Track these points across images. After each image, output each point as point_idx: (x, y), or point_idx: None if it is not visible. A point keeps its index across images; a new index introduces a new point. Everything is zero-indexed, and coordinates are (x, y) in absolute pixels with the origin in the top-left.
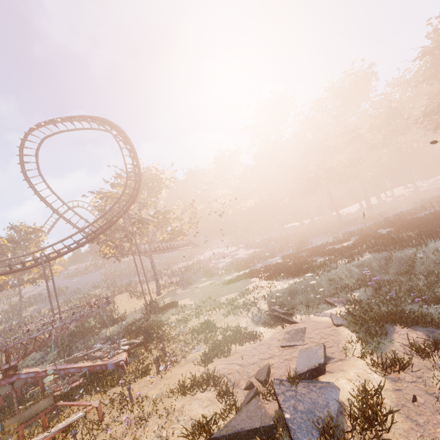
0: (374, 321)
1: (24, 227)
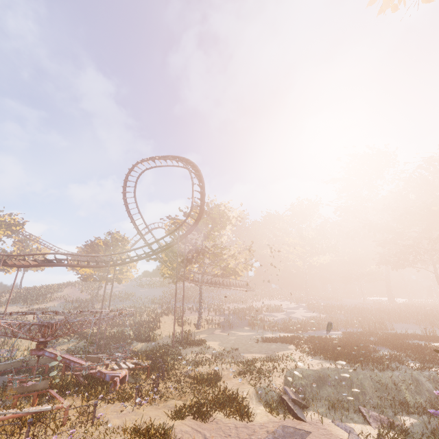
0: None
1: (117, 235)
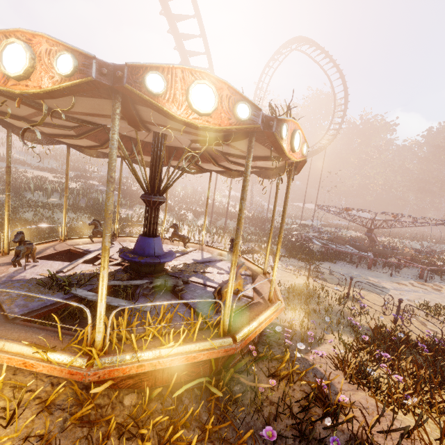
0: None
1: None
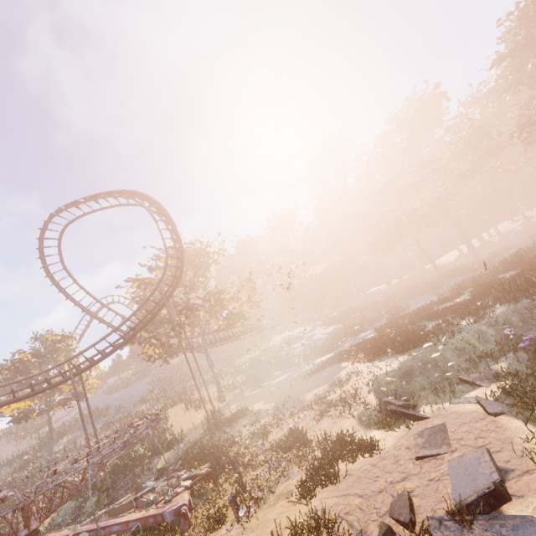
0: None
1: (51, 336)
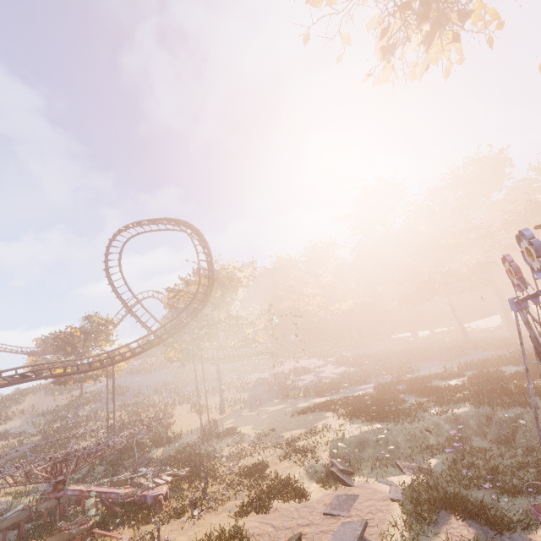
0: (430, 503)
1: (97, 318)
